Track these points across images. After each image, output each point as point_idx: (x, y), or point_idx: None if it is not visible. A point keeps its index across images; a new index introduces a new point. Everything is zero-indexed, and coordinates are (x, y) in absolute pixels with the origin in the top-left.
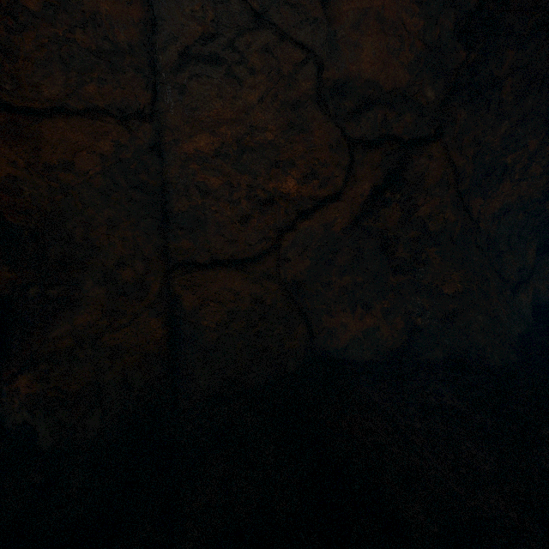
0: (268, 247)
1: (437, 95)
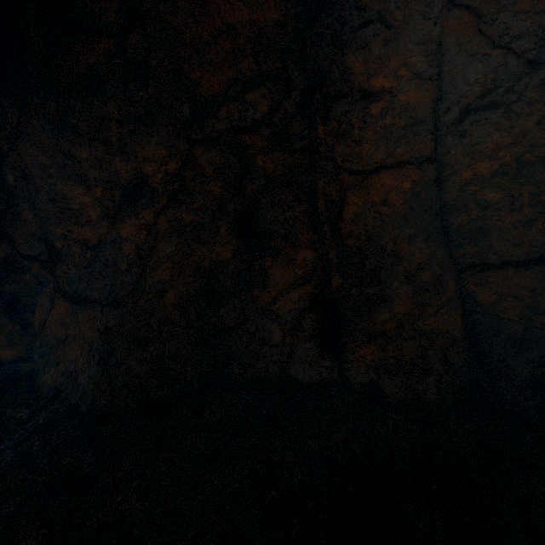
0: None
1: None
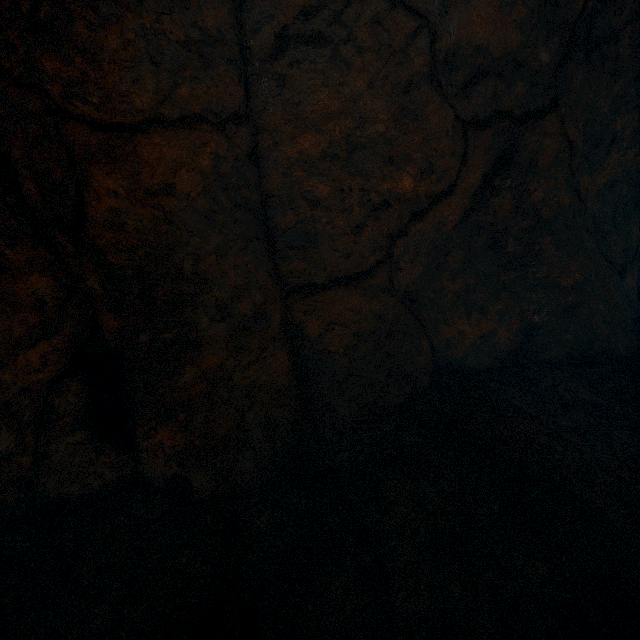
0: (381, 257)
1: (552, 57)
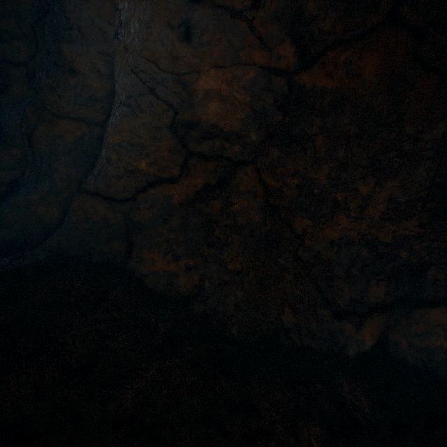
0: (129, 197)
1: (258, 138)
